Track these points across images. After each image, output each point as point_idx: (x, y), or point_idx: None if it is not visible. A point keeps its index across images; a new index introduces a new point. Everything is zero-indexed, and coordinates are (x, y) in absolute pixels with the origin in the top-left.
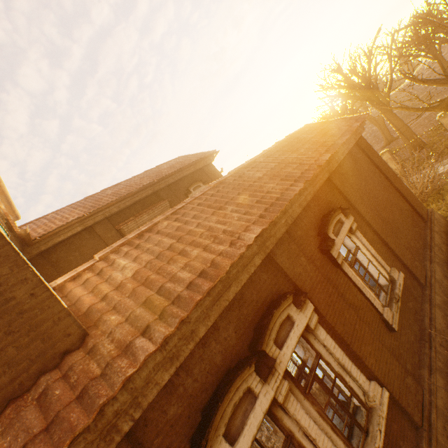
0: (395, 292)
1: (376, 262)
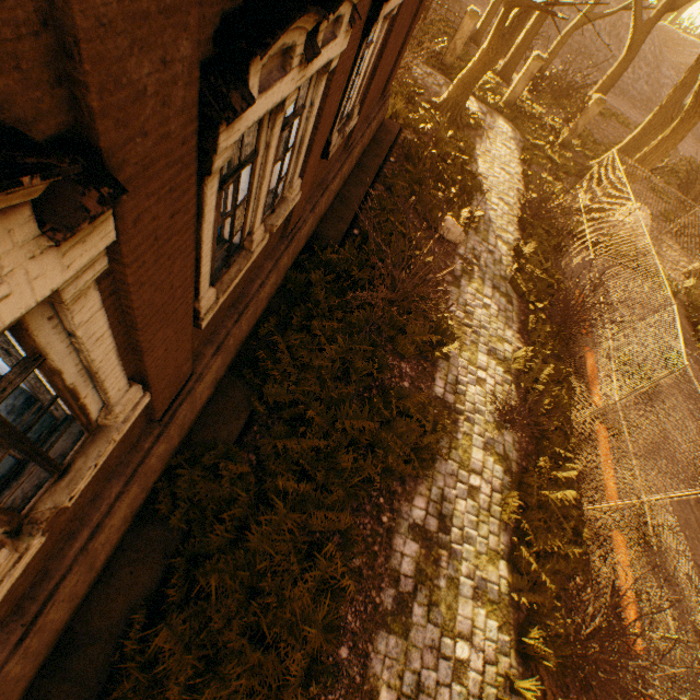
0: (347, 130)
1: (361, 83)
